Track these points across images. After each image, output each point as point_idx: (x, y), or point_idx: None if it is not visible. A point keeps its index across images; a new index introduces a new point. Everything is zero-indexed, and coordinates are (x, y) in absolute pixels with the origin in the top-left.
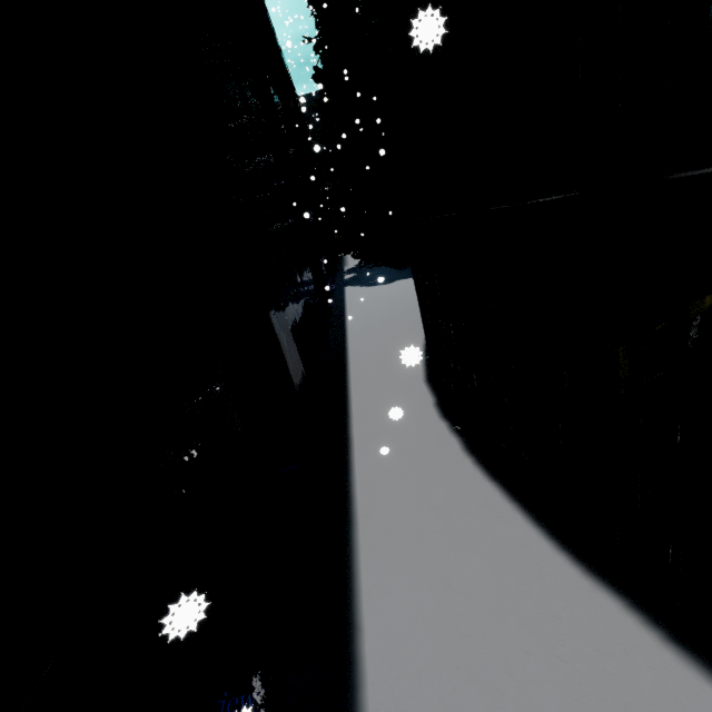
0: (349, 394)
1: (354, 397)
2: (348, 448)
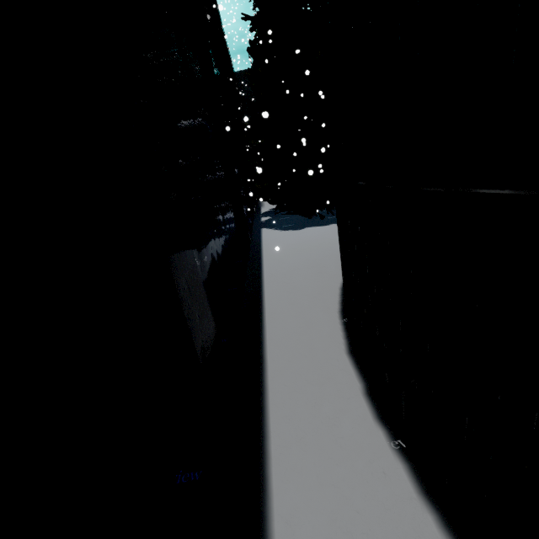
0: (265, 359)
1: (270, 364)
2: (264, 453)
